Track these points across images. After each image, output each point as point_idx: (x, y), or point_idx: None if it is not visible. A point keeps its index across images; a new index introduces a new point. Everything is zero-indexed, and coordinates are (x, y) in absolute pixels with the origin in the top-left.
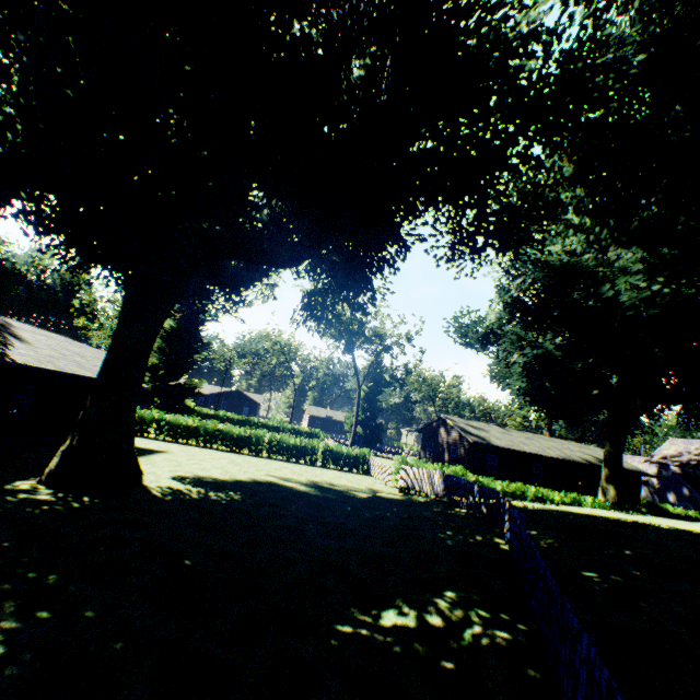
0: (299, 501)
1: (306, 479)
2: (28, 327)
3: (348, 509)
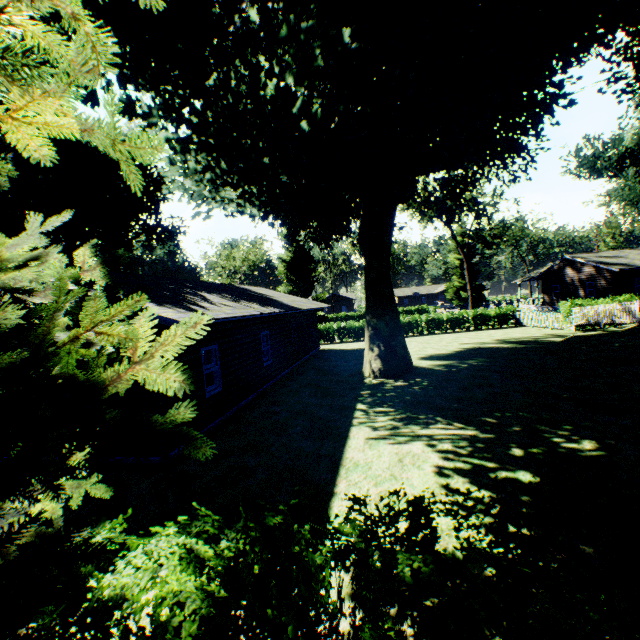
0: (526, 353)
1: (491, 340)
2: (249, 287)
3: (584, 348)
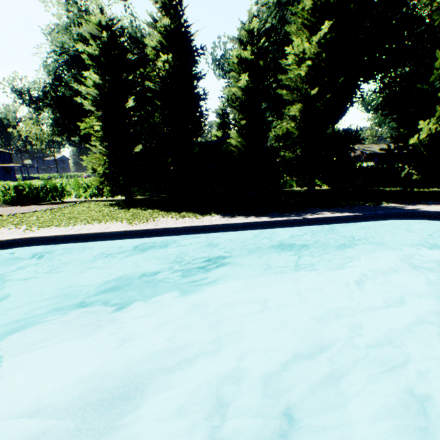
0: None
1: None
2: None
3: None
